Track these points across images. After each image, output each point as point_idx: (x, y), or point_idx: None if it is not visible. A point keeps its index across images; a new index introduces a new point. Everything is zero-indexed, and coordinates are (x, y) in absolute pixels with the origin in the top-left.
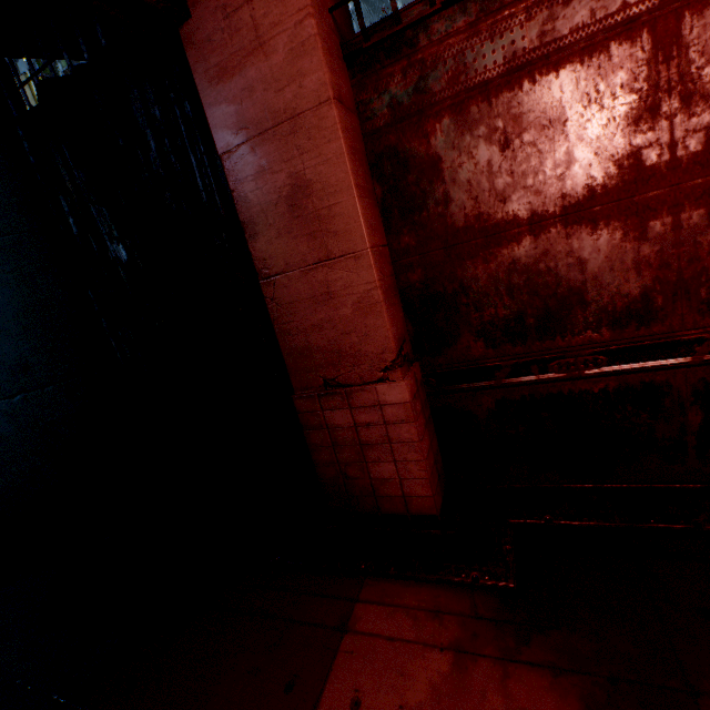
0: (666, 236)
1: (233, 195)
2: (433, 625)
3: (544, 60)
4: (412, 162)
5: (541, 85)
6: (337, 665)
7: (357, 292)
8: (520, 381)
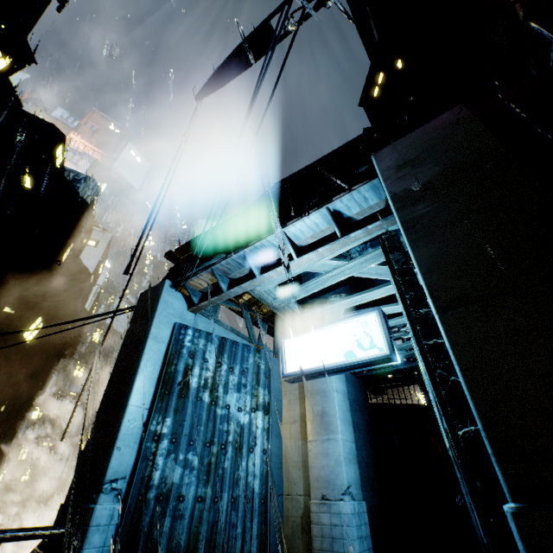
0: None
1: None
2: None
3: None
4: None
5: None
6: None
7: None
8: None
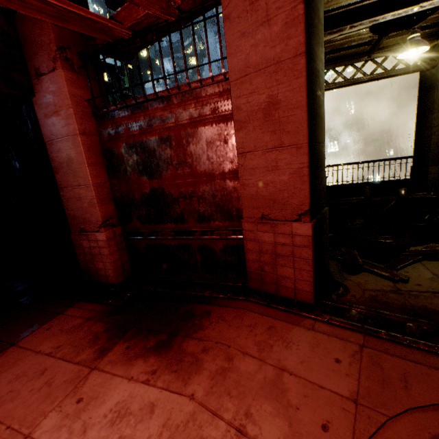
0: (185, 195)
1: (50, 157)
2: (88, 313)
3: (149, 133)
4: (115, 155)
5: (149, 140)
6: (51, 321)
7: (89, 199)
8: (151, 238)
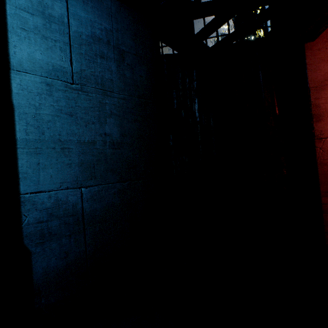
0: None
1: (311, 103)
2: None
3: None
4: None
5: None
6: None
7: None
8: None
